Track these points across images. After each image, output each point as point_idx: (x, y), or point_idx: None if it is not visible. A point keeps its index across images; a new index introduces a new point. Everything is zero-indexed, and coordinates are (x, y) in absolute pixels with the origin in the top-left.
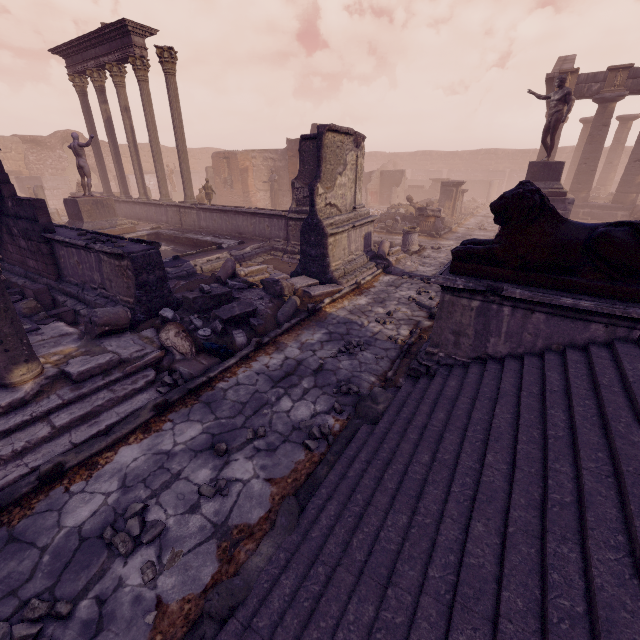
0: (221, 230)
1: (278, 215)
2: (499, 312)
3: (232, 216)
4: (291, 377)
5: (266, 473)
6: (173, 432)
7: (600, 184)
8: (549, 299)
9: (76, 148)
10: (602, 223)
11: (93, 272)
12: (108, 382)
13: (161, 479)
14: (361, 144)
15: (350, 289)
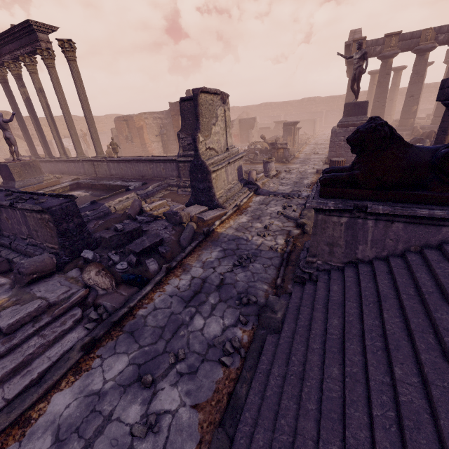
0: (127, 175)
1: (170, 160)
2: (364, 225)
3: (135, 164)
4: (199, 295)
5: (191, 399)
6: (102, 369)
7: (386, 114)
8: (408, 212)
9: (1, 124)
10: (441, 145)
11: (21, 225)
12: (38, 328)
13: (94, 425)
14: (226, 101)
15: (233, 211)
